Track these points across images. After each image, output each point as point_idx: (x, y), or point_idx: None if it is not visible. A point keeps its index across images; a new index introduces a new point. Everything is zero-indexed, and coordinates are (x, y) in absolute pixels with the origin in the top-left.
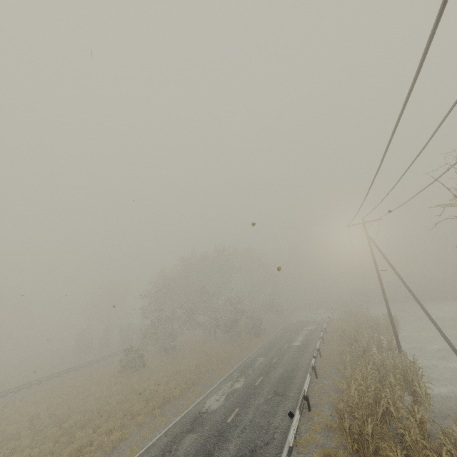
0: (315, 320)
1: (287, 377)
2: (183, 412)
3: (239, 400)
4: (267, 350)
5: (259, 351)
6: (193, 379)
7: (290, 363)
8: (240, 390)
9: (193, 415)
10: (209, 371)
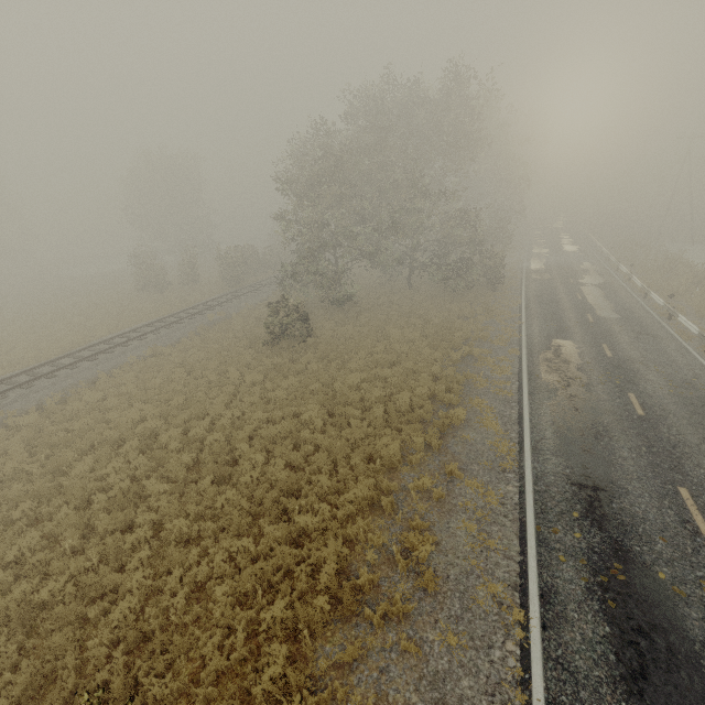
0: (584, 267)
1: (699, 401)
2: (514, 471)
3: (652, 459)
4: (555, 323)
5: (539, 324)
6: (457, 380)
7: (658, 364)
8: (618, 426)
9: (564, 490)
10: (465, 360)
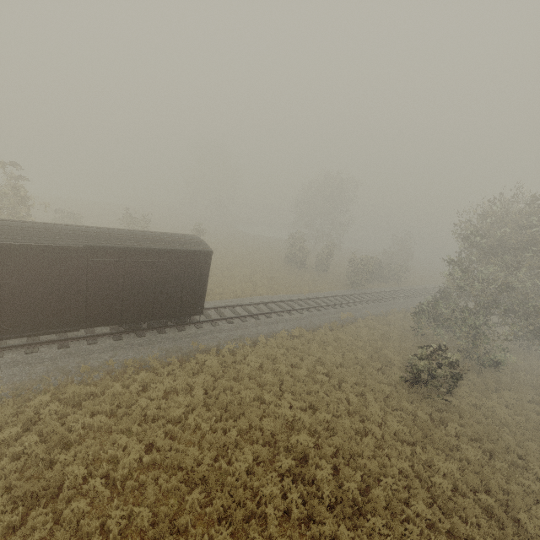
0: None
1: None
2: None
3: None
4: None
5: None
6: None
7: None
8: None
9: None
10: None
